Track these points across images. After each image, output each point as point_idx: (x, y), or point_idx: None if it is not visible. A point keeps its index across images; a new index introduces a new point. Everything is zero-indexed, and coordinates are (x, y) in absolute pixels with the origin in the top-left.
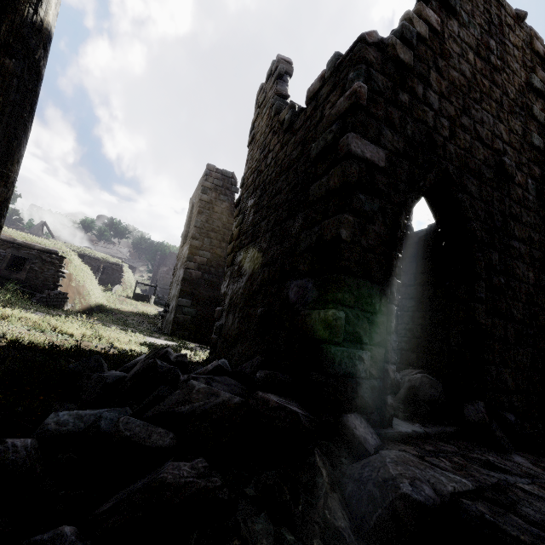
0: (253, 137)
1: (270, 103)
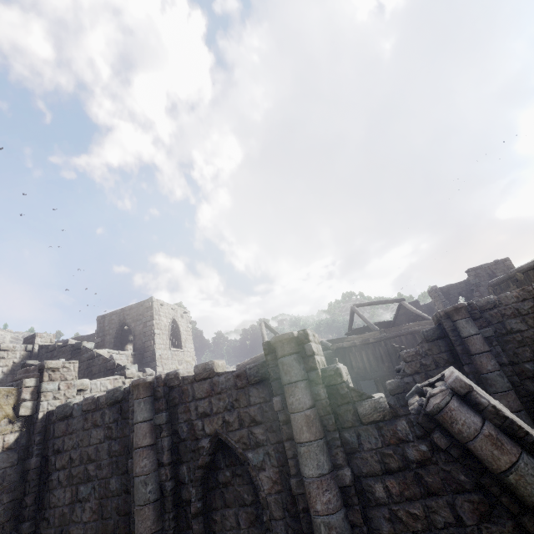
0: (438, 308)
1: (440, 302)
